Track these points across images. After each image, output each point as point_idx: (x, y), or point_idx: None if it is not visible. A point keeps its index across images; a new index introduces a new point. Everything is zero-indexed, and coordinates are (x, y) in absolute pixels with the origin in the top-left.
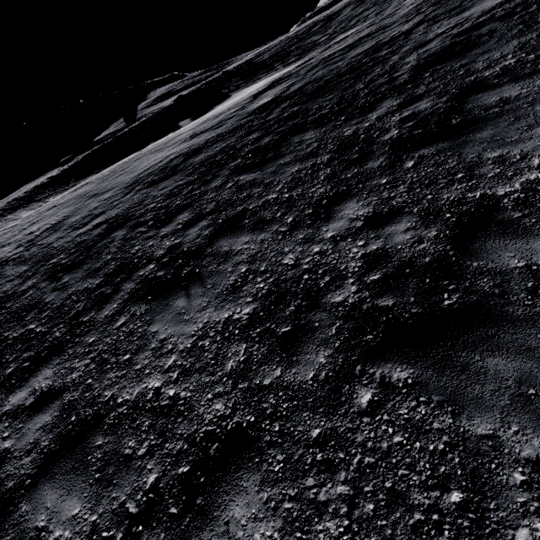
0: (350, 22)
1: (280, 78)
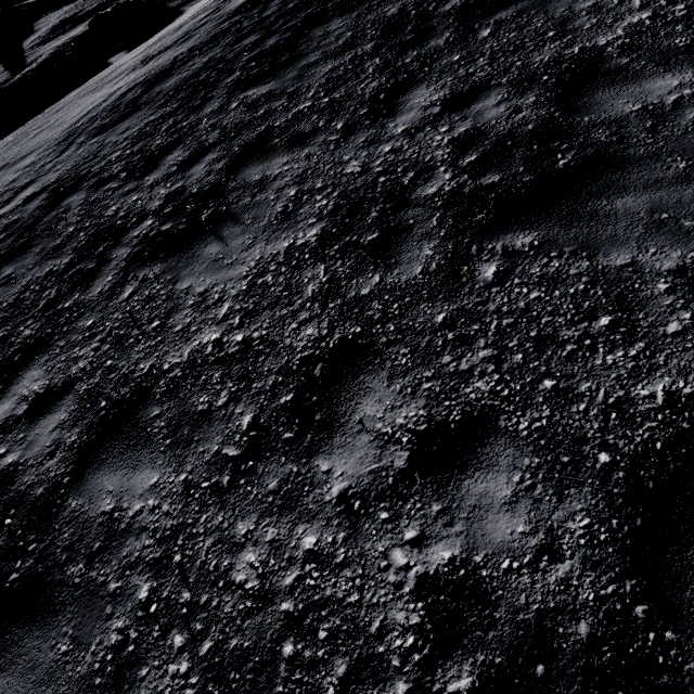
0: None
1: None
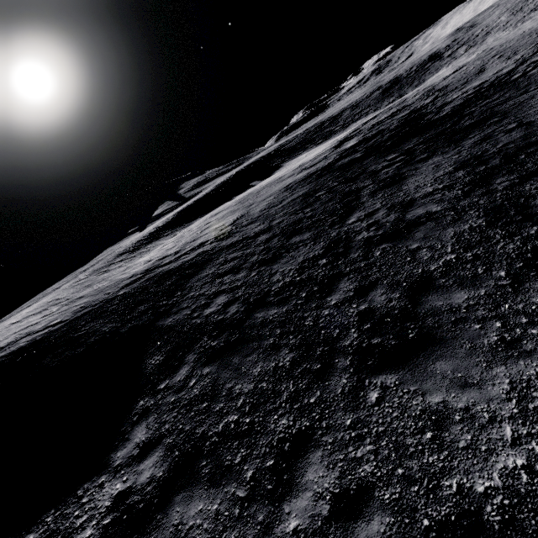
0: (355, 117)
1: (346, 138)
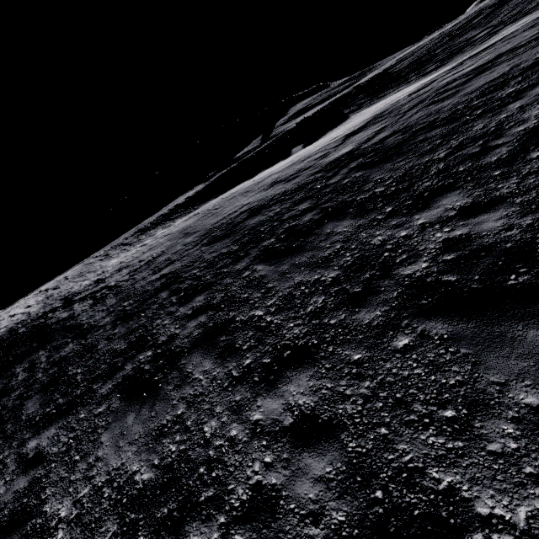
0: (529, 4)
1: (381, 114)
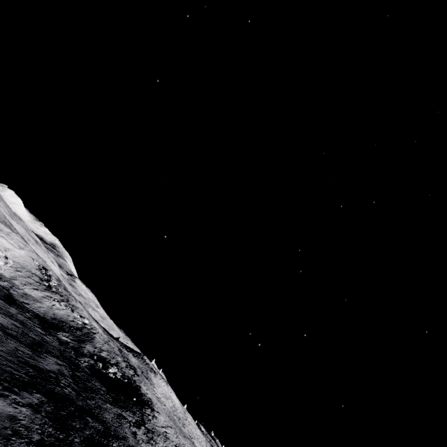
0: None
1: None
